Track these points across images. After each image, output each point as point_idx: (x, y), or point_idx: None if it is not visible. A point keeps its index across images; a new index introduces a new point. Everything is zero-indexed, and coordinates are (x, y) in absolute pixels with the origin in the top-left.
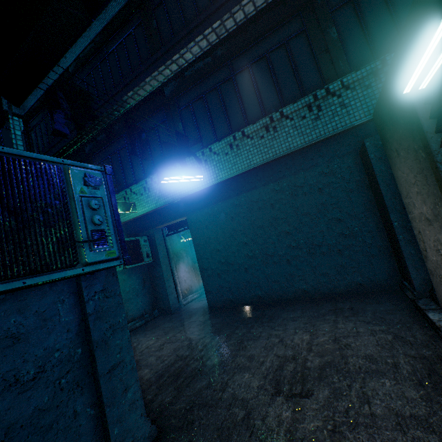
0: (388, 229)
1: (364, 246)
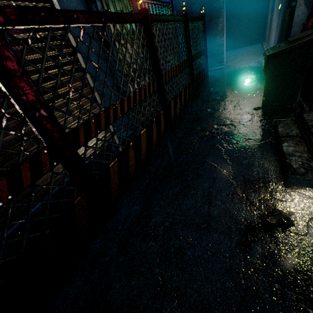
0: (265, 17)
1: (255, 26)
